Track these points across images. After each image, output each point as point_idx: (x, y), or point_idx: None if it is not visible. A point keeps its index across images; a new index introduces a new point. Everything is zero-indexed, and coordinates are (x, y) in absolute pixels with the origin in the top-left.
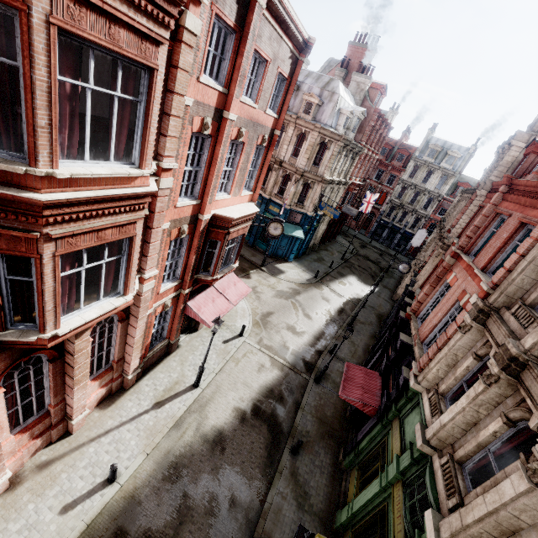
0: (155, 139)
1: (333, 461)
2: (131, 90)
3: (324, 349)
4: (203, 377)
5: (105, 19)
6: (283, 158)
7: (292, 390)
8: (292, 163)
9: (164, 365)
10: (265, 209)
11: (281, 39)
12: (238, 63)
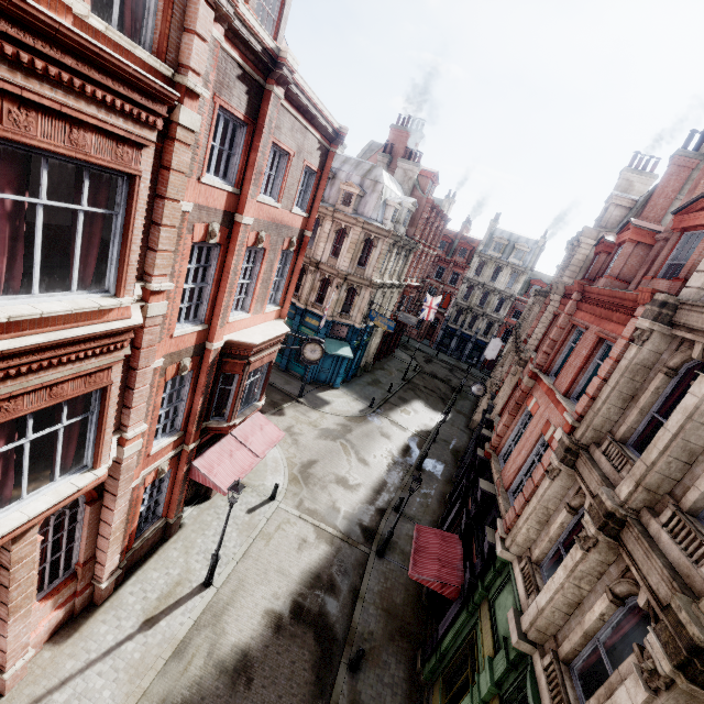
0: (138, 258)
1: (408, 674)
2: (103, 201)
3: (387, 506)
4: (219, 569)
5: (64, 123)
6: (320, 258)
7: (347, 572)
8: (331, 264)
9: (159, 557)
10: (300, 322)
11: (305, 129)
12: (252, 159)
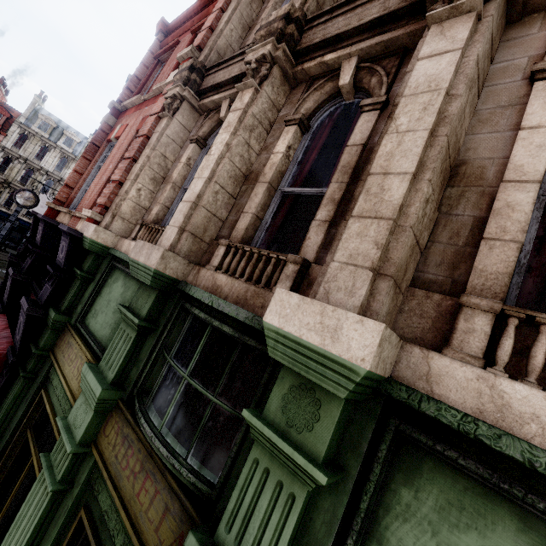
0: None
1: None
2: None
3: None
4: None
5: None
6: None
7: None
8: None
9: None
10: None
11: None
12: None
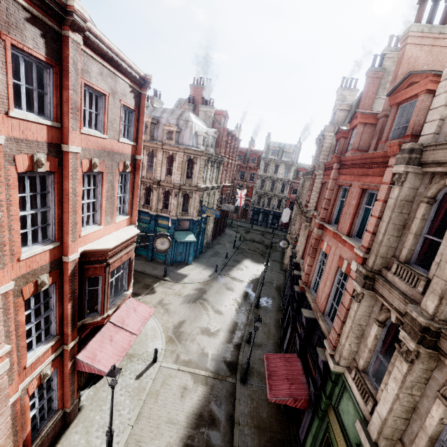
0: None
1: None
2: None
3: (241, 340)
4: (117, 439)
5: None
6: (160, 178)
7: (222, 404)
8: (168, 181)
9: (61, 446)
10: (155, 224)
11: (114, 75)
12: (65, 96)
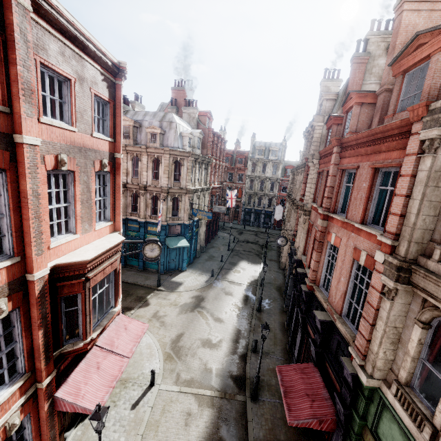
0: None
1: None
2: None
3: (246, 350)
4: None
5: None
6: (146, 183)
7: (233, 428)
8: (155, 185)
9: None
10: (144, 232)
11: (81, 58)
12: (12, 73)
